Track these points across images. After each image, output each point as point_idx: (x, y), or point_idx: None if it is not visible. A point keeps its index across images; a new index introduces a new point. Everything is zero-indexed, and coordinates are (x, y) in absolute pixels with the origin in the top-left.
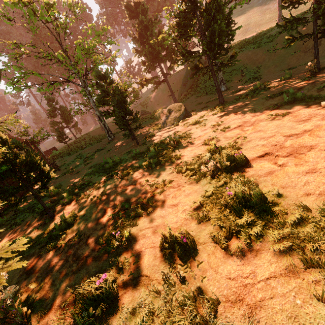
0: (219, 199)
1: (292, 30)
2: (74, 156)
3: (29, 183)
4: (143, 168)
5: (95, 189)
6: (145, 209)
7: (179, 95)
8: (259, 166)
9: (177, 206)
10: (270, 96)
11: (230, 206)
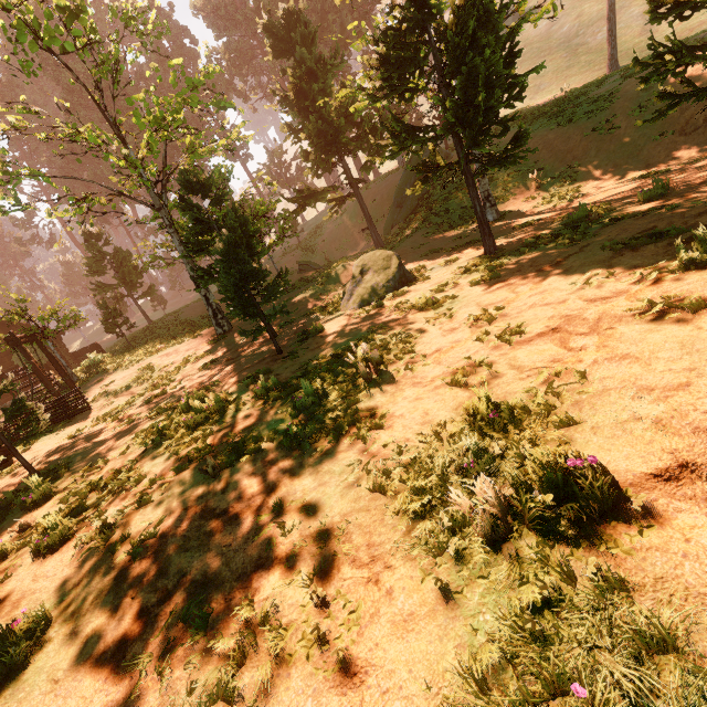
0: None
1: (673, 75)
2: (132, 372)
3: None
4: (279, 444)
5: (137, 504)
6: (249, 661)
7: (387, 227)
8: (674, 531)
9: (363, 688)
10: (625, 242)
11: None
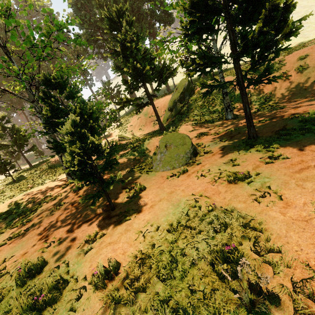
0: None
1: None
2: (5, 206)
3: None
4: None
5: None
6: None
7: (164, 120)
8: None
9: None
10: None
11: None
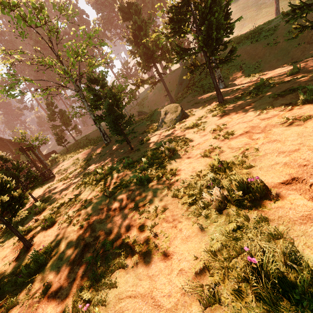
0: (232, 259)
1: (300, 18)
2: (70, 161)
3: (0, 209)
4: (134, 183)
5: (80, 209)
6: (129, 255)
7: (176, 94)
8: (287, 201)
9: (172, 259)
10: (279, 94)
11: (256, 290)
